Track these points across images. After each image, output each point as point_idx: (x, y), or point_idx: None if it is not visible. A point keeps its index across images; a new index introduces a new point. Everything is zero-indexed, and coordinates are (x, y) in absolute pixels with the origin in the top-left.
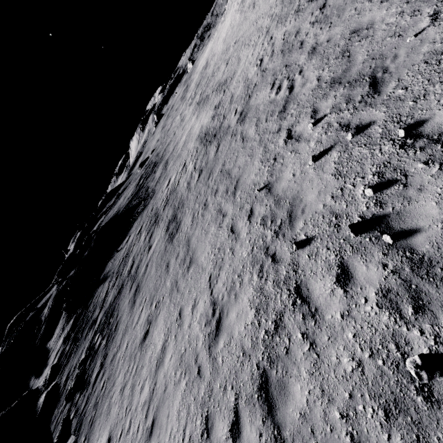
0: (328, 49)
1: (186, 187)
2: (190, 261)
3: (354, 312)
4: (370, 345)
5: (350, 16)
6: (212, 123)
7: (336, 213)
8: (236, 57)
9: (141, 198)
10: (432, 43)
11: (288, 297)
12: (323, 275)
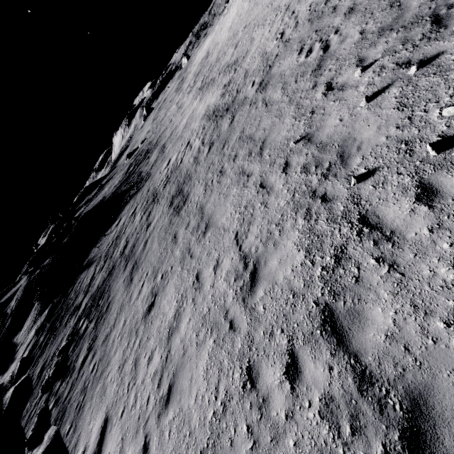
0: (371, 5)
1: (193, 162)
2: (205, 227)
3: (448, 223)
4: None
5: None
6: (223, 100)
7: (406, 140)
8: (248, 38)
9: (133, 183)
10: None
11: (350, 229)
12: (397, 199)
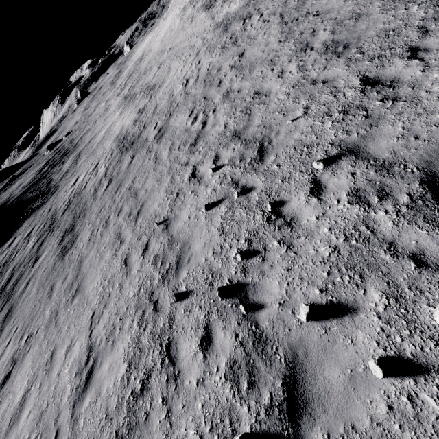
0: (237, 99)
1: (92, 194)
2: (76, 289)
3: (207, 380)
4: (212, 418)
5: (257, 77)
6: (133, 128)
7: (213, 271)
8: (168, 65)
9: (40, 191)
10: (301, 133)
11: (159, 354)
12: (191, 335)
